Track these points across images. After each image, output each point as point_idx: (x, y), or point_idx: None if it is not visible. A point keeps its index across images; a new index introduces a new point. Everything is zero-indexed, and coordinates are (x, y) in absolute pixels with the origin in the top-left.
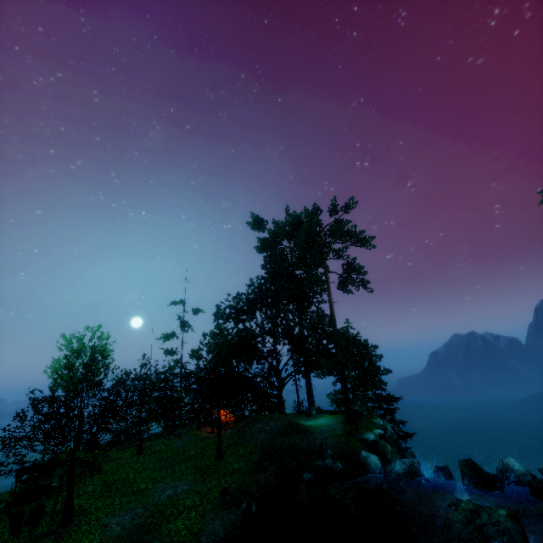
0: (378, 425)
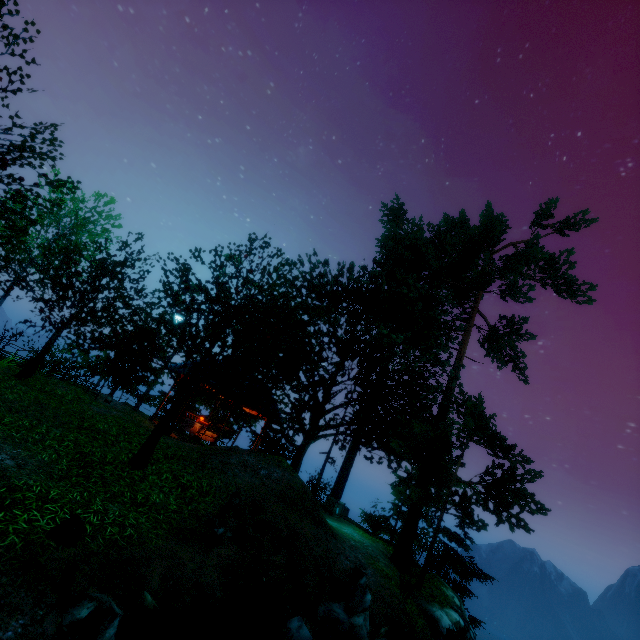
0: (453, 603)
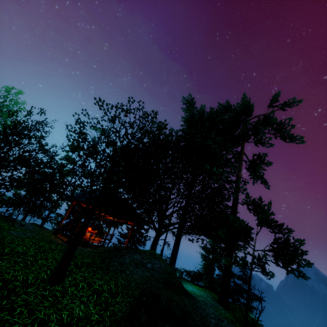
0: (258, 323)
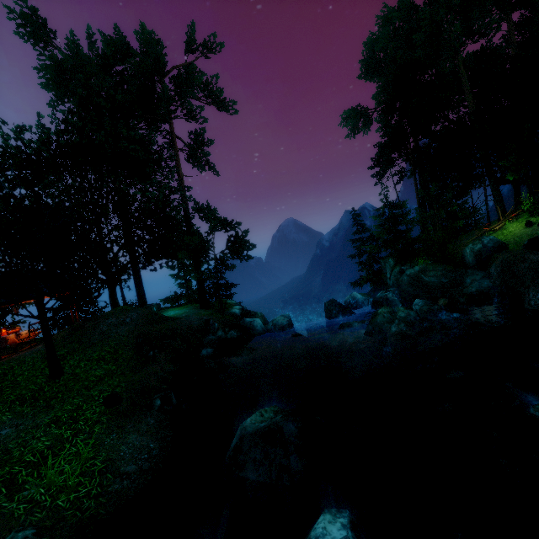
0: (233, 303)
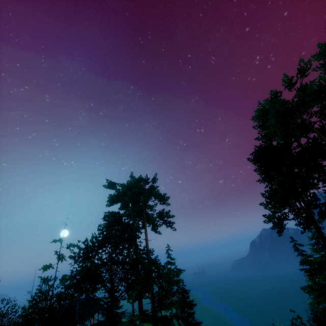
0: None
